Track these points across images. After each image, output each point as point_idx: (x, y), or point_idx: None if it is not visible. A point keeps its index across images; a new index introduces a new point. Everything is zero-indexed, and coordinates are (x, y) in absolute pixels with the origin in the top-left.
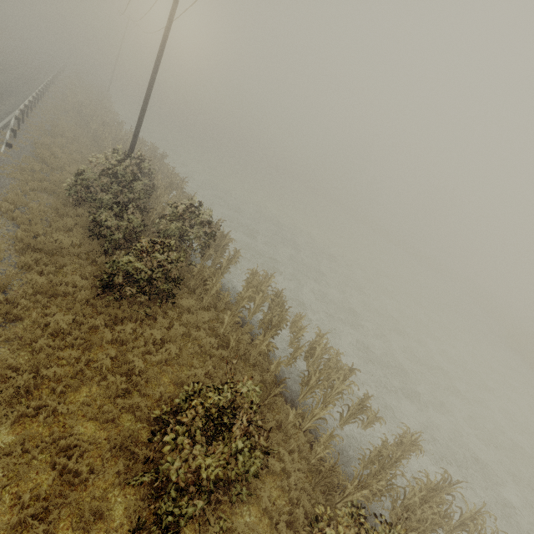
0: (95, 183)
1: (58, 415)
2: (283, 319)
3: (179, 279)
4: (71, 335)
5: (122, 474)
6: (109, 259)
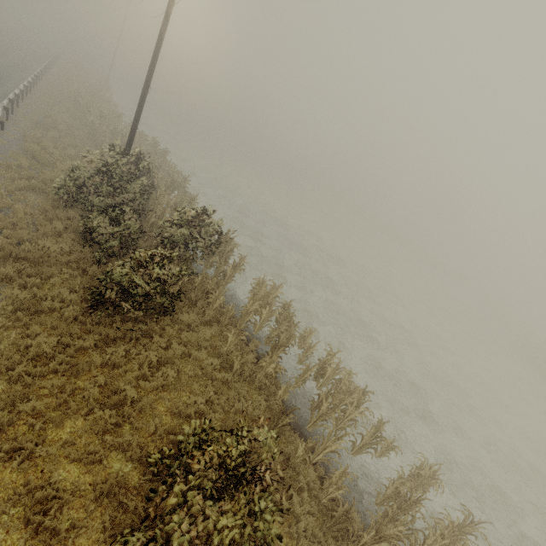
0: (88, 183)
1: (36, 457)
2: (291, 335)
3: (179, 293)
4: (55, 359)
5: (108, 529)
6: (102, 268)
